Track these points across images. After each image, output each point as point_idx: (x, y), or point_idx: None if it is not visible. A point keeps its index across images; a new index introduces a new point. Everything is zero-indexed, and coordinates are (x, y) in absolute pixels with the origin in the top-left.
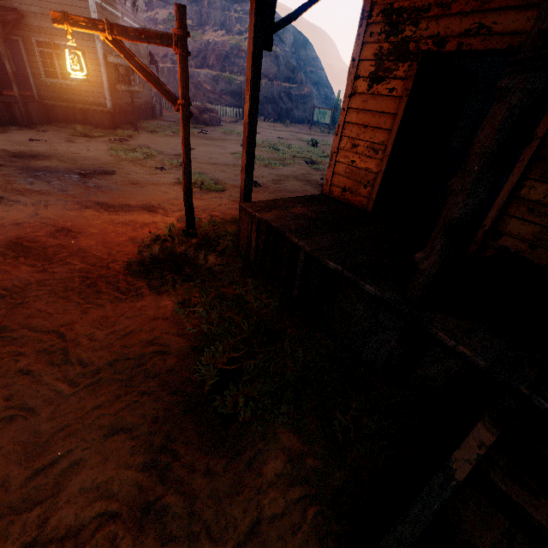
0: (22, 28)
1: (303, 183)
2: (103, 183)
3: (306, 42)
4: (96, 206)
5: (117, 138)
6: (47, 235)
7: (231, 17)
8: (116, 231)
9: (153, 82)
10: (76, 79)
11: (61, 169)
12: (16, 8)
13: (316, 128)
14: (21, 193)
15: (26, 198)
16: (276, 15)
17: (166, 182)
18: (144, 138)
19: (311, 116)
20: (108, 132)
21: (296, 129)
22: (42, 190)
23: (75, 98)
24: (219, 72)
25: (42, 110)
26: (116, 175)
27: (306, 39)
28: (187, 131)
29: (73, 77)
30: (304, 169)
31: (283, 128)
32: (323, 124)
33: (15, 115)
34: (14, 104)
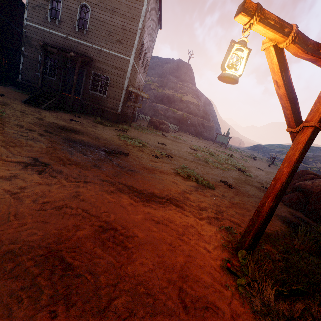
0: (89, 66)
1: (257, 189)
2: (124, 163)
3: (210, 103)
4: (129, 191)
5: (120, 129)
6: (91, 235)
7: (177, 86)
8: (163, 239)
9: (290, 99)
10: (233, 75)
11: (91, 144)
12: (91, 57)
13: (216, 144)
14: (64, 163)
15: (68, 169)
16: (198, 90)
17: (168, 171)
18: (135, 132)
19: (212, 137)
20: (114, 124)
21: (207, 143)
22: (80, 162)
23: (102, 103)
24: (168, 107)
25: (80, 105)
26: (130, 157)
27: (210, 102)
28: (302, 154)
29: (229, 73)
30: (242, 175)
31: (200, 140)
32: (217, 143)
33: (66, 104)
34: (68, 99)
